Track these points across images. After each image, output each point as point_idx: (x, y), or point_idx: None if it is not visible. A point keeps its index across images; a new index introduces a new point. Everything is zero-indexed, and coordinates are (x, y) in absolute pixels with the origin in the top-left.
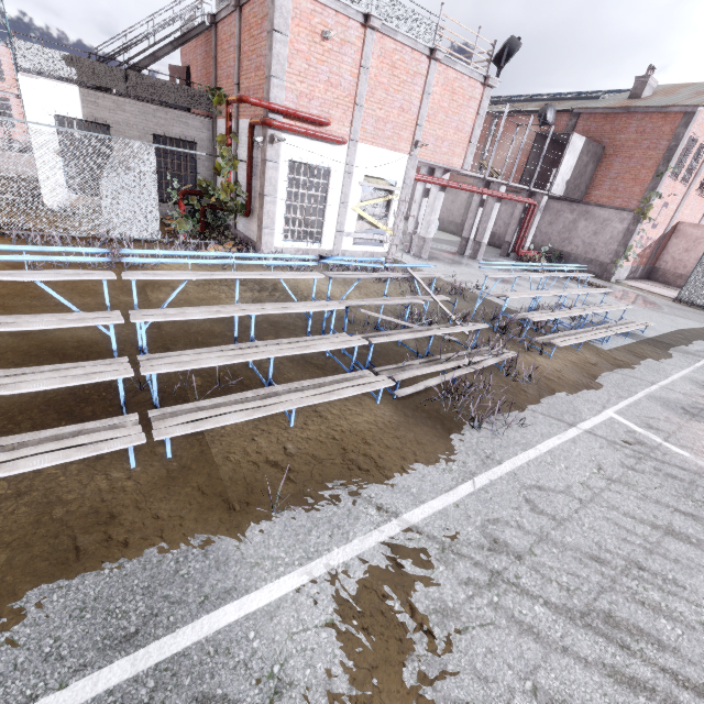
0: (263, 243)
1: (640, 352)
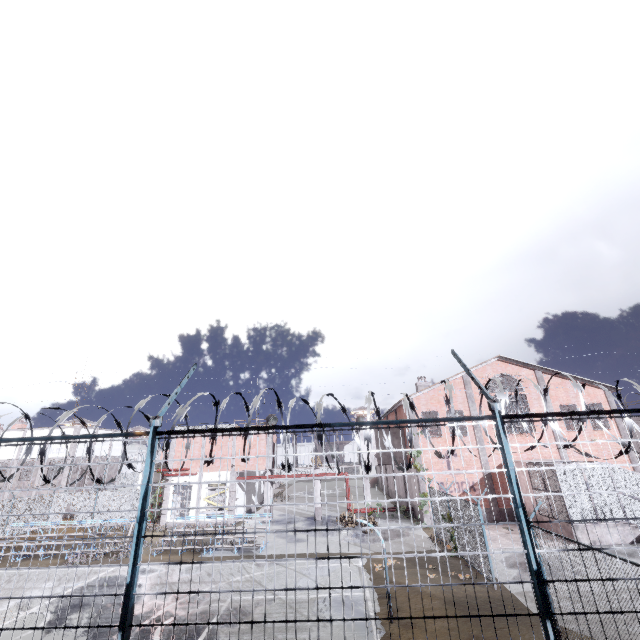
0: (161, 521)
1: (216, 558)
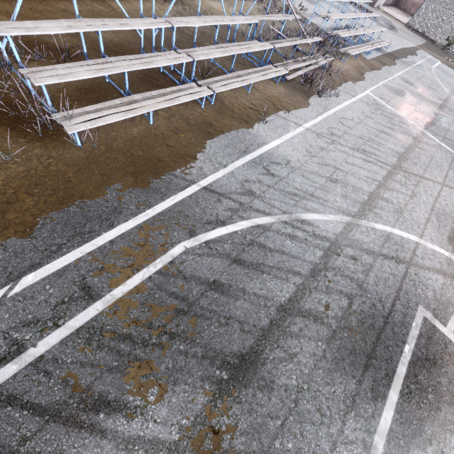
0: None
1: (383, 61)
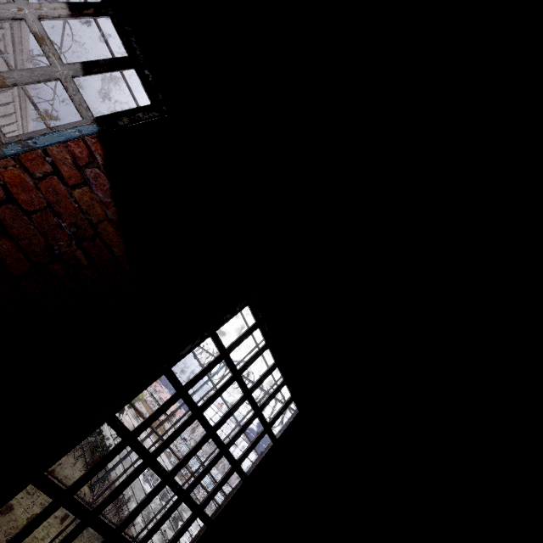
0: None
1: None
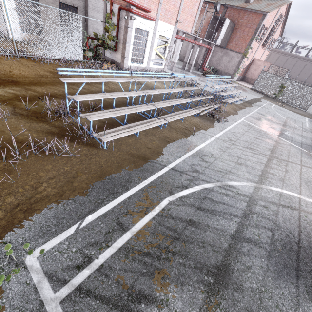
0: (124, 64)
1: (245, 105)
